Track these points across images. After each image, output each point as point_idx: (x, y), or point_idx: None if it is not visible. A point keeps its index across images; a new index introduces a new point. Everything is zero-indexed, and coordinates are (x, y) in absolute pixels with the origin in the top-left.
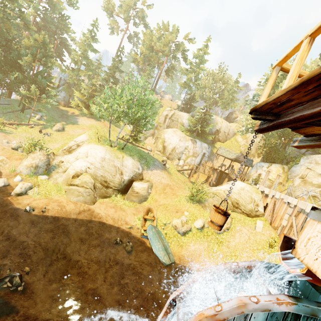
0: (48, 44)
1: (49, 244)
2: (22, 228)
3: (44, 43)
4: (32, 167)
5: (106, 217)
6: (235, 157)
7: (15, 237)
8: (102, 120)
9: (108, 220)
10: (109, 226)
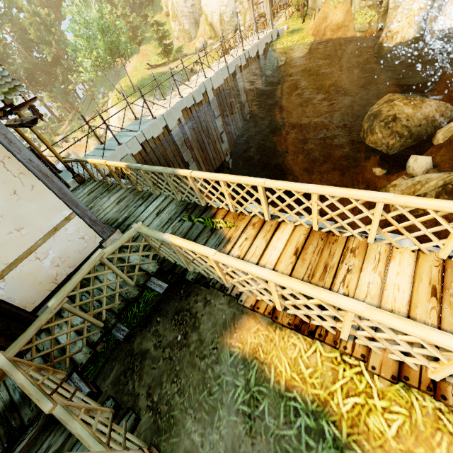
0: (39, 13)
1: None
2: None
3: (37, 15)
4: None
5: None
6: None
7: None
8: (141, 48)
9: None
10: None
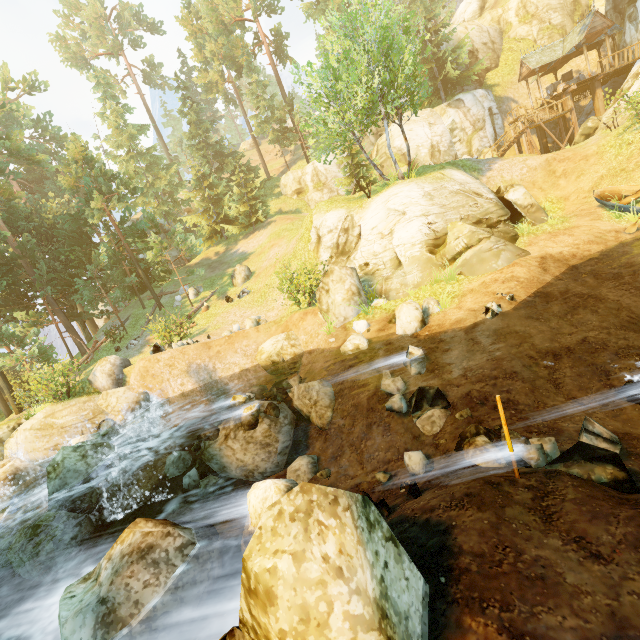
0: (93, 159)
1: (608, 320)
2: (541, 333)
3: (86, 161)
4: (354, 295)
5: (577, 249)
6: (584, 33)
7: (558, 347)
8: (271, 219)
9: (589, 250)
10: (606, 252)
